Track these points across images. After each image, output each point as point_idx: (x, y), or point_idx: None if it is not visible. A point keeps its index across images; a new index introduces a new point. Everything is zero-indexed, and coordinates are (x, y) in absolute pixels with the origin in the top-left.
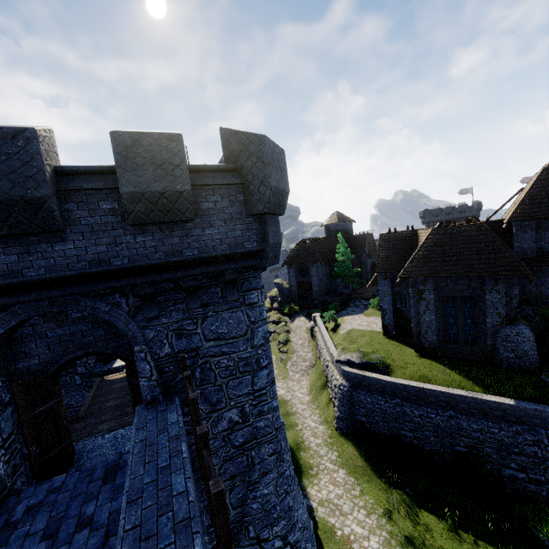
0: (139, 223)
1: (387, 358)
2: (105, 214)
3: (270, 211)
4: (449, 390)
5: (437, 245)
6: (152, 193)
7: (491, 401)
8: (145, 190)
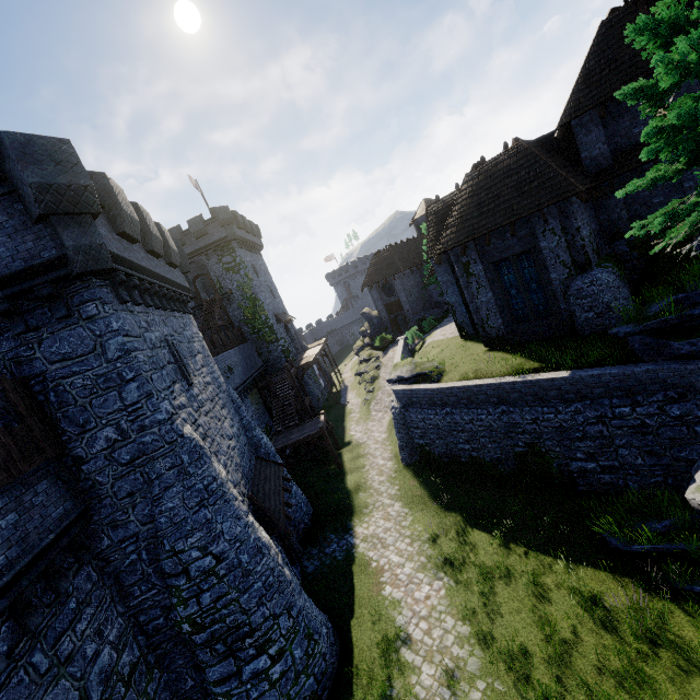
0: None
1: (444, 364)
2: None
3: (52, 211)
4: (497, 380)
5: (473, 196)
6: None
7: (541, 381)
8: None
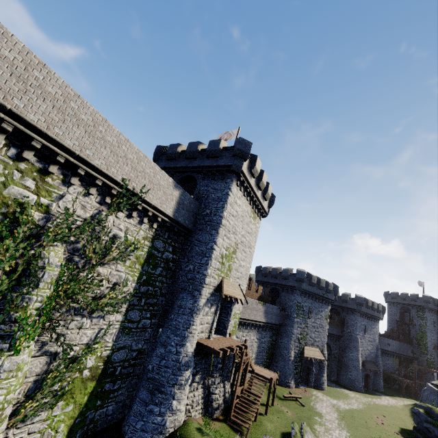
0: (342, 302)
1: None
2: (340, 300)
3: (357, 304)
4: None
5: None
6: (343, 299)
7: None
8: (343, 299)
